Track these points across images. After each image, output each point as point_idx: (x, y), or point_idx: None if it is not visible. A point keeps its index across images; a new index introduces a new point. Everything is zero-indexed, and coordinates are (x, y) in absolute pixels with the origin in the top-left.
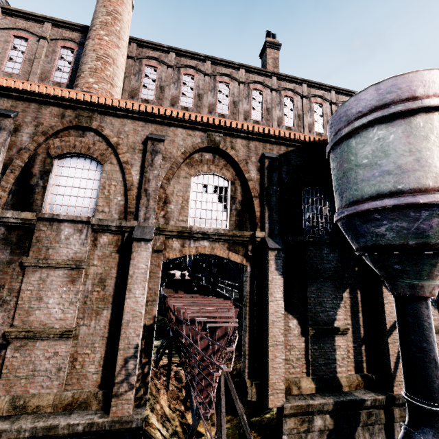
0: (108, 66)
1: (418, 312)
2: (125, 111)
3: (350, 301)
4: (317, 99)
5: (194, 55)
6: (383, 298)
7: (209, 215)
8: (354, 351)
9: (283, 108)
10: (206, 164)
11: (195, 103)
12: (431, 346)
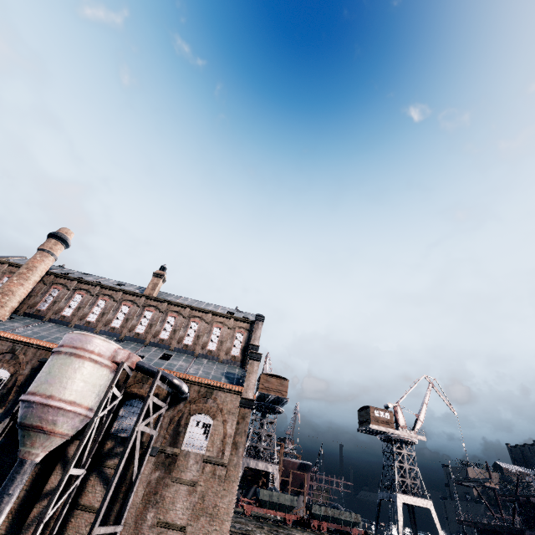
0: (6, 297)
1: (14, 468)
2: None
3: (40, 471)
4: (173, 313)
5: (90, 283)
6: (54, 470)
7: None
8: (17, 514)
9: (141, 318)
10: (3, 362)
11: (73, 313)
12: (3, 491)
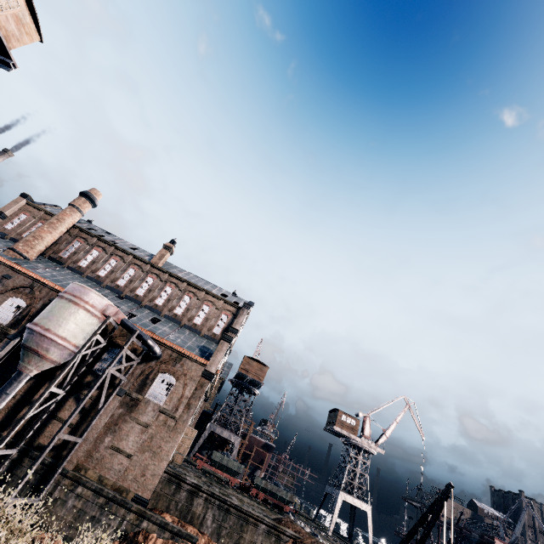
0: (36, 240)
1: (14, 376)
2: (4, 263)
3: (34, 384)
4: (171, 284)
5: (107, 242)
6: (44, 386)
7: (4, 316)
8: (12, 410)
9: (143, 283)
10: (22, 294)
11: (88, 265)
12: (3, 390)
